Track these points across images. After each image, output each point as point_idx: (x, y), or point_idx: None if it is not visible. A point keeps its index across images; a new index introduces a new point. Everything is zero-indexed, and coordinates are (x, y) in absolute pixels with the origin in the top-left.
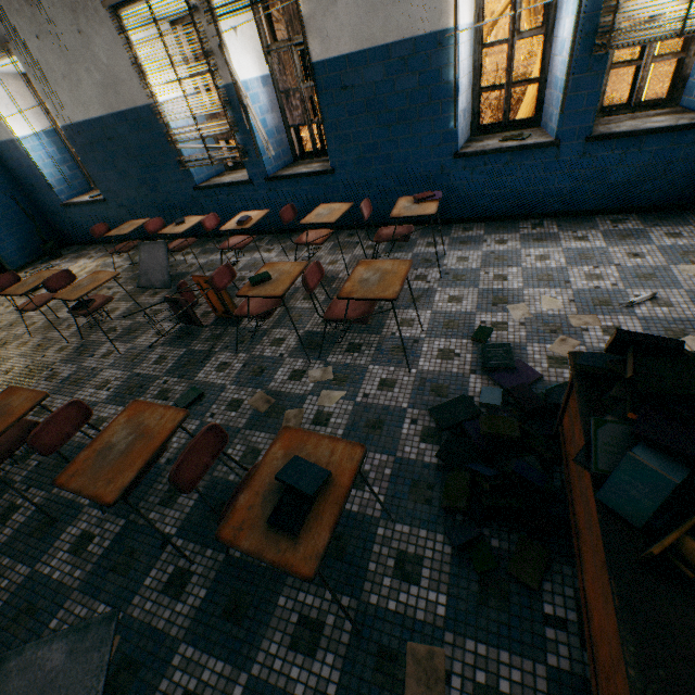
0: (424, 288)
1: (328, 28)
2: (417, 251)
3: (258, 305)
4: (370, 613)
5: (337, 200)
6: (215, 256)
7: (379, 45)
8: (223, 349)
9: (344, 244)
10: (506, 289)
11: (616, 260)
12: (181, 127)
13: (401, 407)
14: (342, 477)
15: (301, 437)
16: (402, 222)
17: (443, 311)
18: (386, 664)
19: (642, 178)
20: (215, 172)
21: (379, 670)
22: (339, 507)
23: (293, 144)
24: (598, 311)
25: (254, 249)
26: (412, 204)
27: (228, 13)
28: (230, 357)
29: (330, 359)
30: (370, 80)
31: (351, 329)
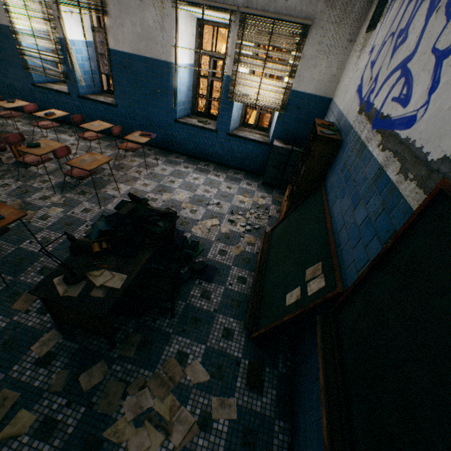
0: (136, 177)
1: (119, 36)
2: (147, 160)
3: (34, 159)
4: (18, 282)
5: (118, 121)
6: (36, 129)
7: (143, 55)
8: (10, 177)
9: (115, 146)
10: (170, 187)
11: (221, 187)
12: (29, 47)
13: (86, 220)
14: (9, 220)
15: (3, 206)
16: (150, 144)
17: (136, 188)
18: (14, 296)
19: (247, 158)
20: (51, 80)
21: (10, 297)
22: (0, 227)
23: (103, 83)
24: (196, 203)
25: (63, 132)
26: (139, 136)
27: (66, 4)
28: (12, 182)
29: (67, 195)
30: (138, 70)
31: (87, 185)
